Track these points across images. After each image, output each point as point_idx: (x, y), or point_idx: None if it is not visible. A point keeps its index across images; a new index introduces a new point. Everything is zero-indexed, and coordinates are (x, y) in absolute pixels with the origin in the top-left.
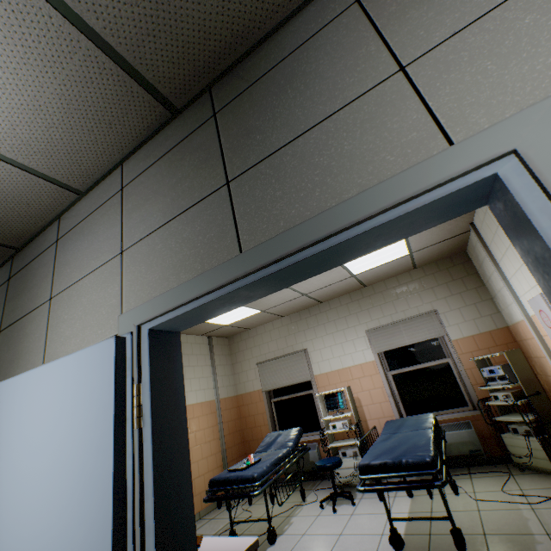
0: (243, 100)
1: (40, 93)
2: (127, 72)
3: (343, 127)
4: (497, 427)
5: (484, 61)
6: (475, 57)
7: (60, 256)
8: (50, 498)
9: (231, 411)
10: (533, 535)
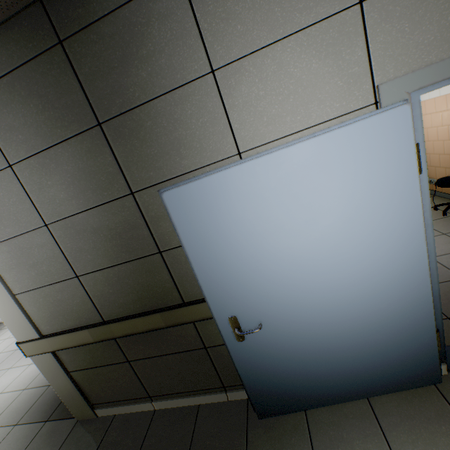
0: None
1: None
2: None
3: None
4: None
5: None
6: None
7: (204, 2)
8: (354, 229)
9: None
10: None
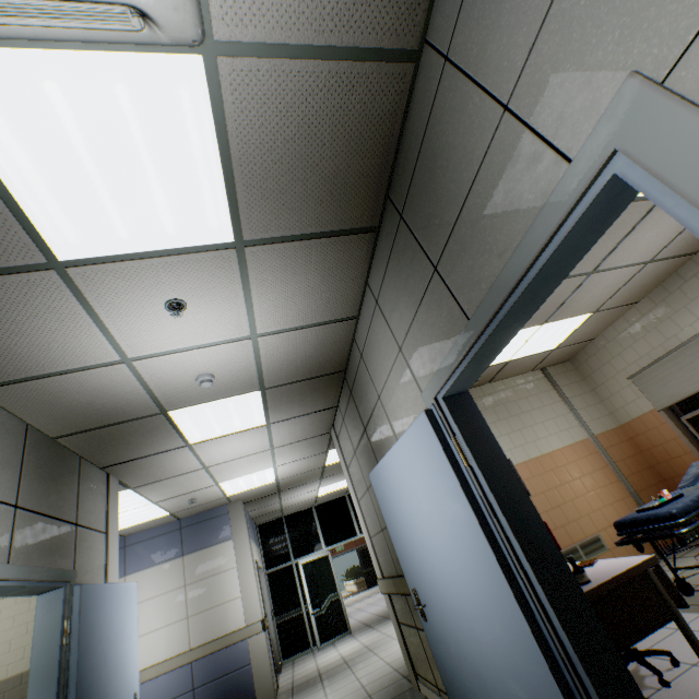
0: (412, 195)
1: (309, 282)
2: (338, 235)
3: (487, 185)
4: None
5: (563, 66)
6: (555, 65)
7: (368, 366)
8: (440, 518)
9: (620, 446)
10: None
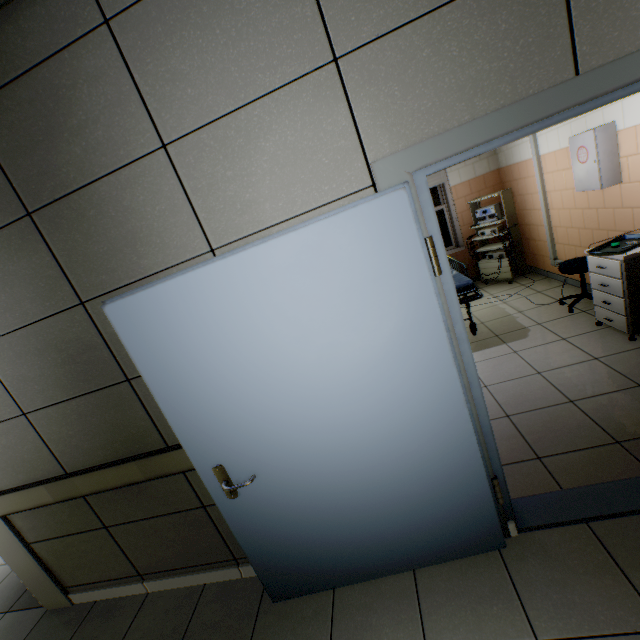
0: None
1: None
2: None
3: None
4: (471, 258)
5: None
6: None
7: (142, 60)
8: (360, 349)
9: None
10: (512, 315)
